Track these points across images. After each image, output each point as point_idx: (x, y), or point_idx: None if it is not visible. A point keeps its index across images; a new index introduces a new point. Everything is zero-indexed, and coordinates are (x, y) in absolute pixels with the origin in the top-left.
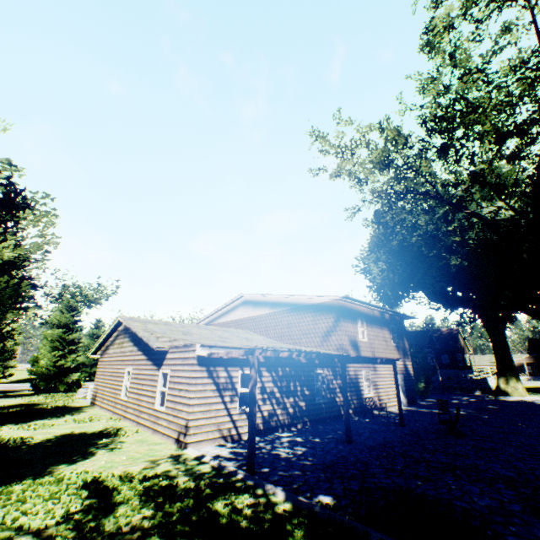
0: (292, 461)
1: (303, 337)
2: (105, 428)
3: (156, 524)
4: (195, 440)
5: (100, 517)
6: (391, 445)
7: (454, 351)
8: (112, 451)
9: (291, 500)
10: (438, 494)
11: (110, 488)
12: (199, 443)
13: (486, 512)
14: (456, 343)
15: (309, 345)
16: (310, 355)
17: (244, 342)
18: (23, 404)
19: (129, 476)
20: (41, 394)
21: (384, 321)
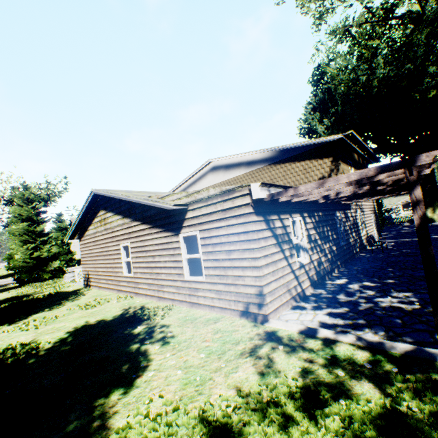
0: None
1: None
2: (123, 310)
3: None
4: (272, 309)
5: None
6: None
7: None
8: (169, 346)
9: None
10: None
11: None
12: (276, 311)
13: None
14: None
15: None
16: (427, 174)
17: None
18: (11, 298)
19: (260, 401)
20: (27, 285)
21: (360, 166)
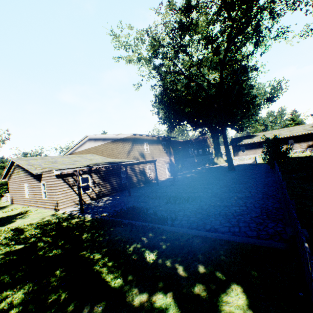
0: (101, 206)
1: (119, 154)
2: (20, 212)
3: (40, 232)
4: (62, 207)
5: (19, 235)
6: (146, 193)
7: (204, 147)
8: (24, 219)
9: (92, 217)
10: (143, 205)
11: (23, 228)
12: (65, 208)
13: (152, 207)
14: (205, 144)
15: (122, 158)
16: (106, 167)
17: (85, 163)
18: None
19: (31, 224)
20: None
21: (159, 141)
